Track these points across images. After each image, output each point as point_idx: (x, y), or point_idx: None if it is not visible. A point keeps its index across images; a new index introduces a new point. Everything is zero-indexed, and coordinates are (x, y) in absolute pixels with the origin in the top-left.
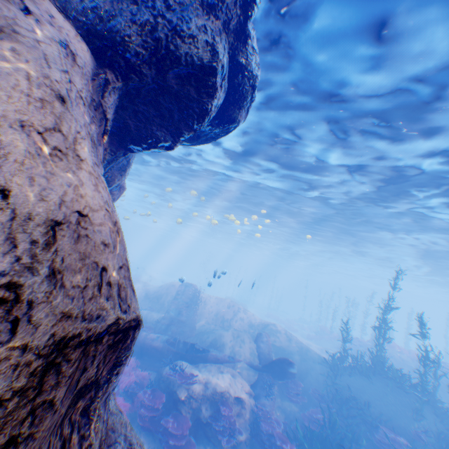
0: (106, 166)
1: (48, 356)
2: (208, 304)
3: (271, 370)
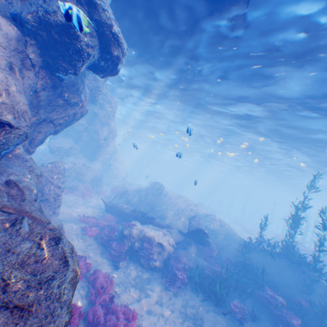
0: (54, 88)
1: None
2: (171, 198)
3: (193, 237)
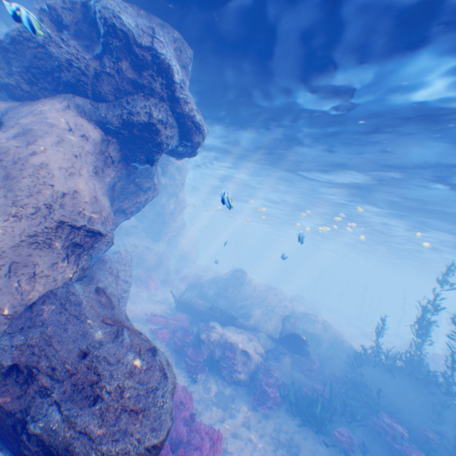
0: (129, 177)
1: (59, 223)
2: (257, 291)
3: (287, 344)
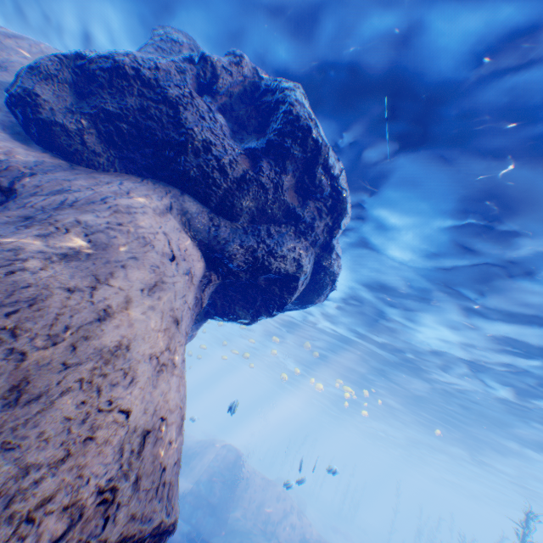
0: None
1: None
2: (252, 488)
3: None
